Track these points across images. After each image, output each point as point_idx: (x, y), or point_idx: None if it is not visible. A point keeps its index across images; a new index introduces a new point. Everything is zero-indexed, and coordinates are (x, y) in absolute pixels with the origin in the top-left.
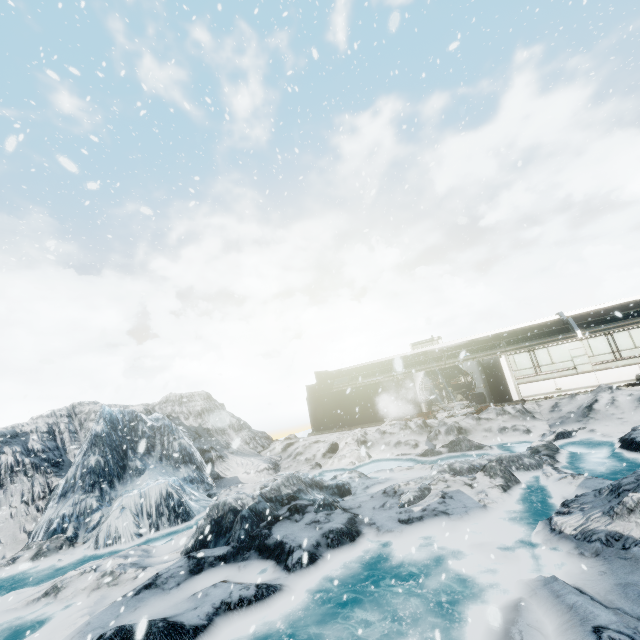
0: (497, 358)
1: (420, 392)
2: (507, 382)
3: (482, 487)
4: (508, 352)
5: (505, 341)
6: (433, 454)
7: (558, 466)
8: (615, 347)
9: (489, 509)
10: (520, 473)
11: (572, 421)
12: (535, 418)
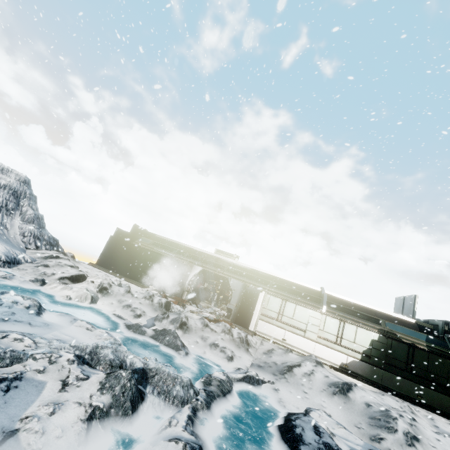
0: (259, 291)
1: (190, 282)
2: (254, 313)
3: (71, 397)
4: (269, 291)
5: (277, 286)
6: (136, 330)
7: (202, 414)
8: (341, 333)
9: (8, 443)
10: (156, 400)
11: (270, 371)
12: (248, 351)
